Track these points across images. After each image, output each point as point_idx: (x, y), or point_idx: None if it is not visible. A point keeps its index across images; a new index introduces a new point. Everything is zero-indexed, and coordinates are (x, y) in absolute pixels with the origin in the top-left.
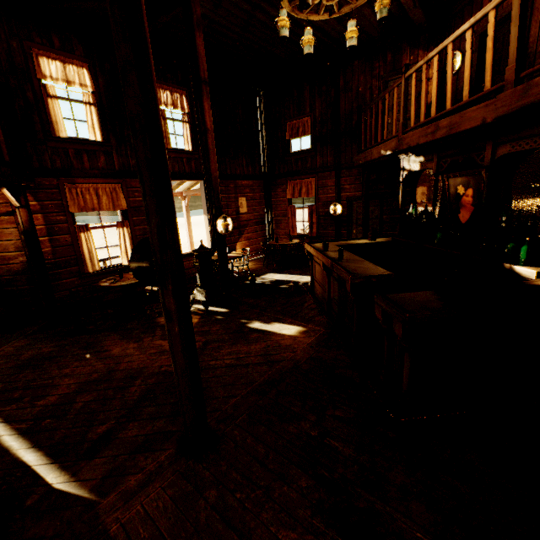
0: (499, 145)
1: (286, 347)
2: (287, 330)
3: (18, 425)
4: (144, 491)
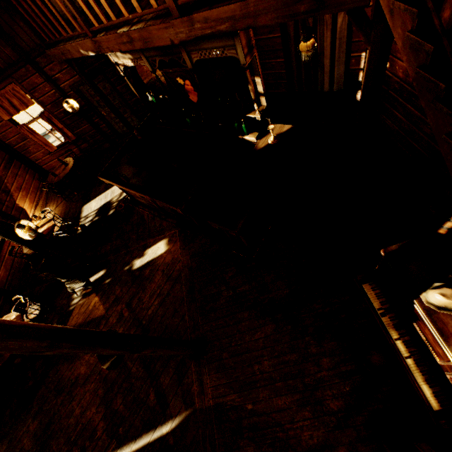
0: (190, 52)
1: (172, 262)
2: (159, 250)
3: (110, 449)
4: (204, 384)
